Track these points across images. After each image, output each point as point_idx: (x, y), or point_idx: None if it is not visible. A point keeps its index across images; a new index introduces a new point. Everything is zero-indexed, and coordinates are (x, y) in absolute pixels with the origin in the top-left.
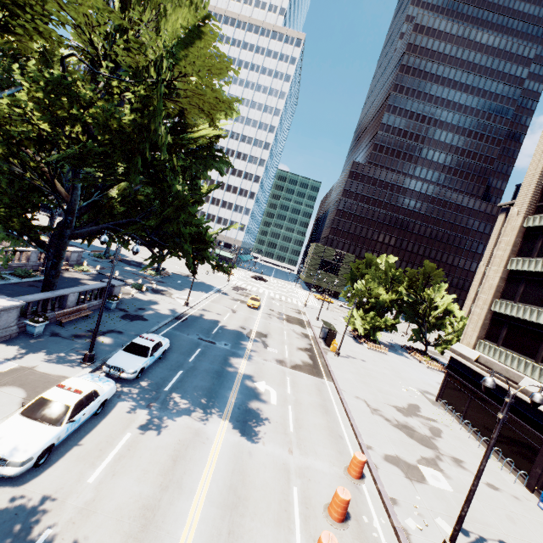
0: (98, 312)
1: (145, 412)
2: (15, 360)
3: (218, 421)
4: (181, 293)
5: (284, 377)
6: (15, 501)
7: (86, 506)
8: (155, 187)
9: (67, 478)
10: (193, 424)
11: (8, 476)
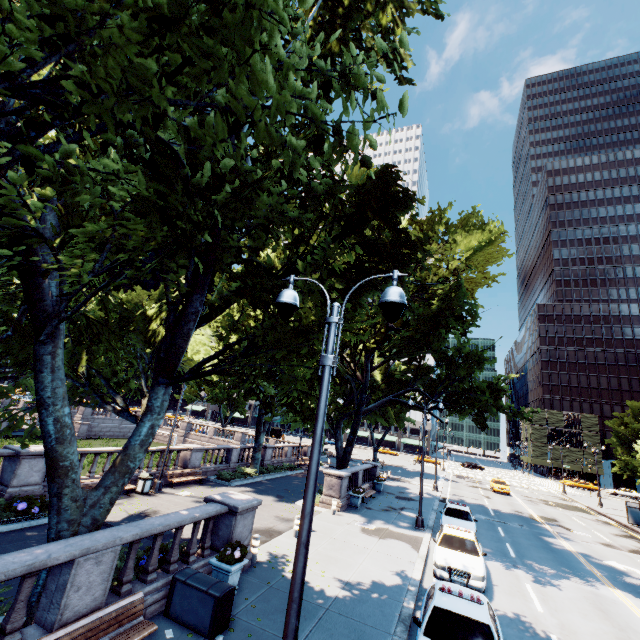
0: (374, 494)
1: (518, 570)
2: (368, 522)
3: (605, 587)
4: (415, 480)
5: (633, 559)
6: (497, 611)
7: (561, 626)
8: (438, 353)
9: (517, 605)
10: (580, 586)
11: (478, 589)
